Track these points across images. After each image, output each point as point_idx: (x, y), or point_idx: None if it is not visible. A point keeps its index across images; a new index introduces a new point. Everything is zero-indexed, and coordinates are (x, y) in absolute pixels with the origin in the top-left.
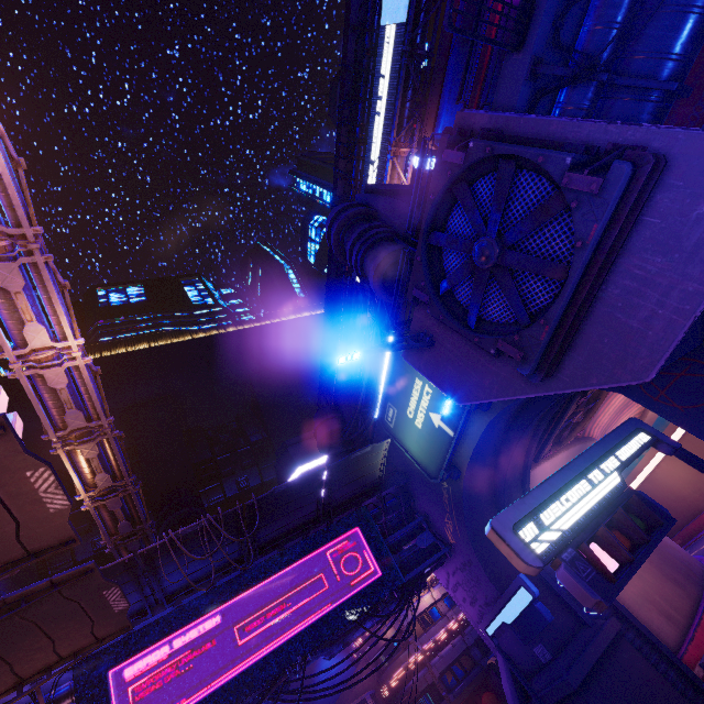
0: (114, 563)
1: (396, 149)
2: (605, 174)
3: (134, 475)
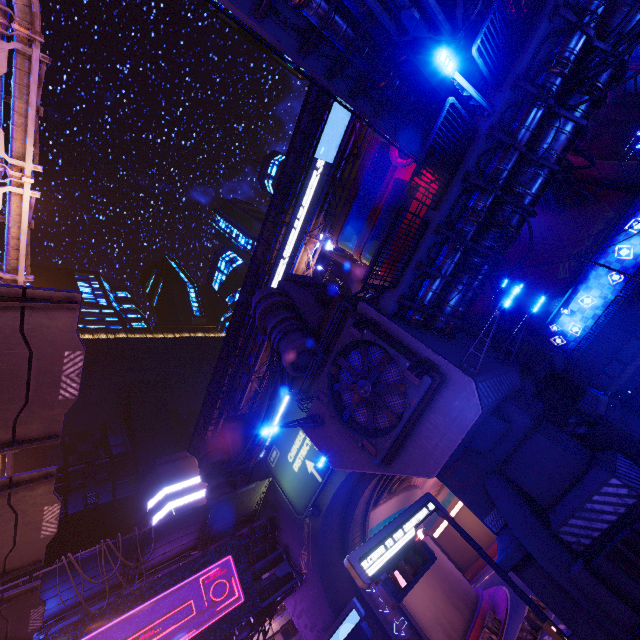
0: (8, 586)
1: (310, 238)
2: (422, 376)
3: None
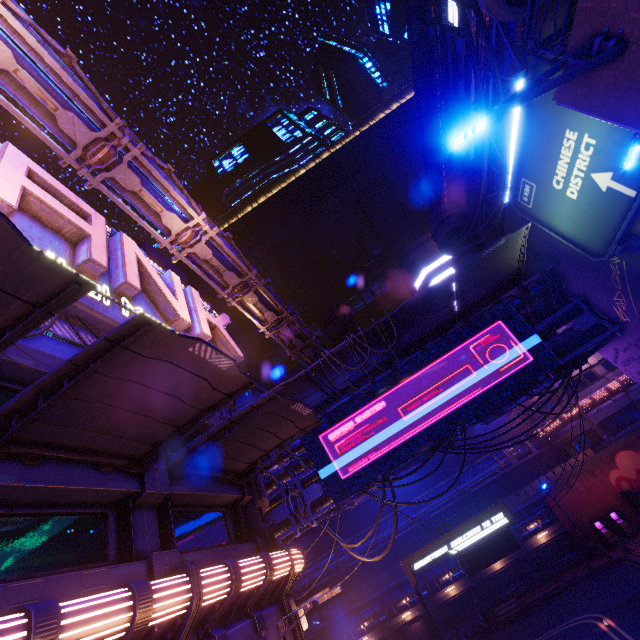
0: (296, 377)
1: None
2: None
3: (289, 309)
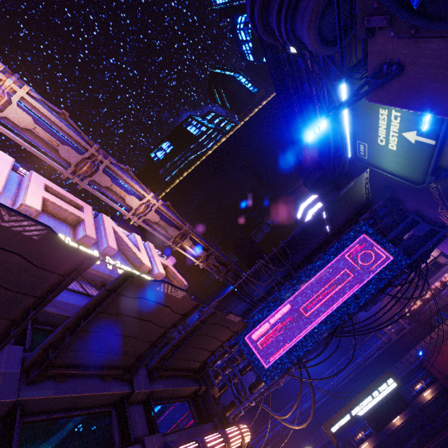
0: (225, 295)
1: None
2: None
3: (214, 246)
